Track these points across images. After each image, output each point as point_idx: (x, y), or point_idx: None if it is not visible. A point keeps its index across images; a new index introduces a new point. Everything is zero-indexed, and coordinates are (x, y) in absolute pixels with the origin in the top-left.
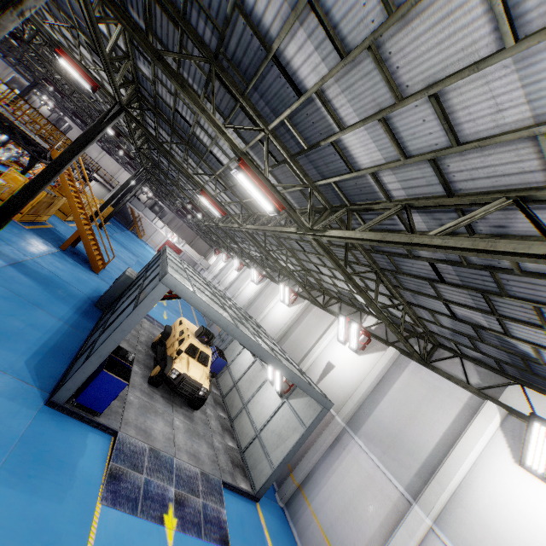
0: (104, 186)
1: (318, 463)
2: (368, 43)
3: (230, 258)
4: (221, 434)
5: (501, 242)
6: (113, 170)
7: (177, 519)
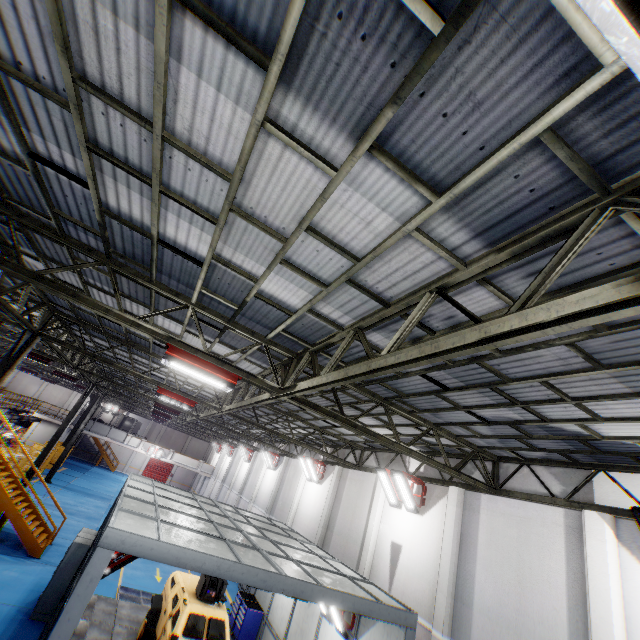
0: (51, 423)
1: None
2: (228, 206)
3: (235, 447)
4: None
5: (441, 340)
6: (62, 398)
7: None
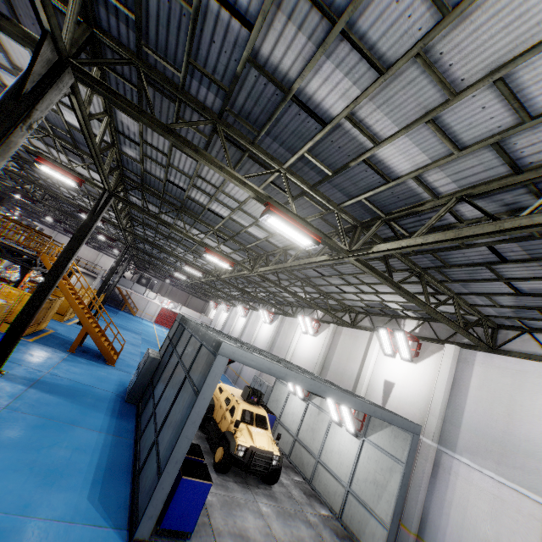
0: (87, 275)
1: (427, 500)
2: (416, 50)
3: (231, 306)
4: (309, 503)
5: None
6: (92, 257)
7: None
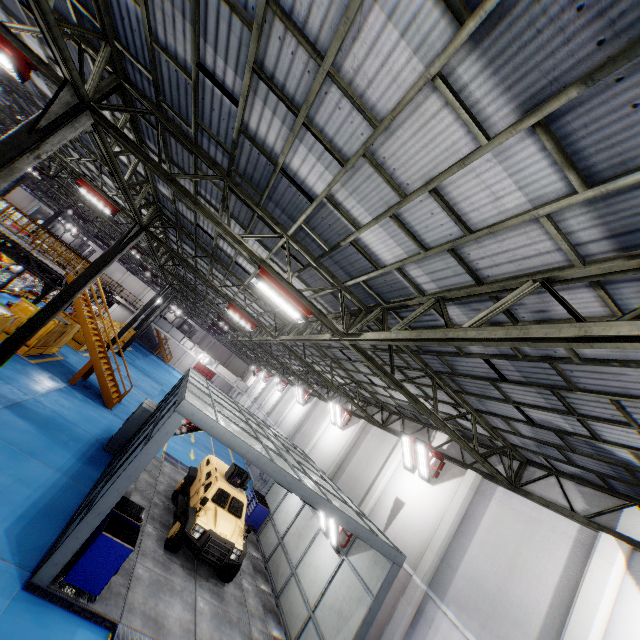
0: (127, 308)
1: None
2: (362, 151)
3: (271, 376)
4: (262, 617)
5: (533, 328)
6: (138, 290)
7: None
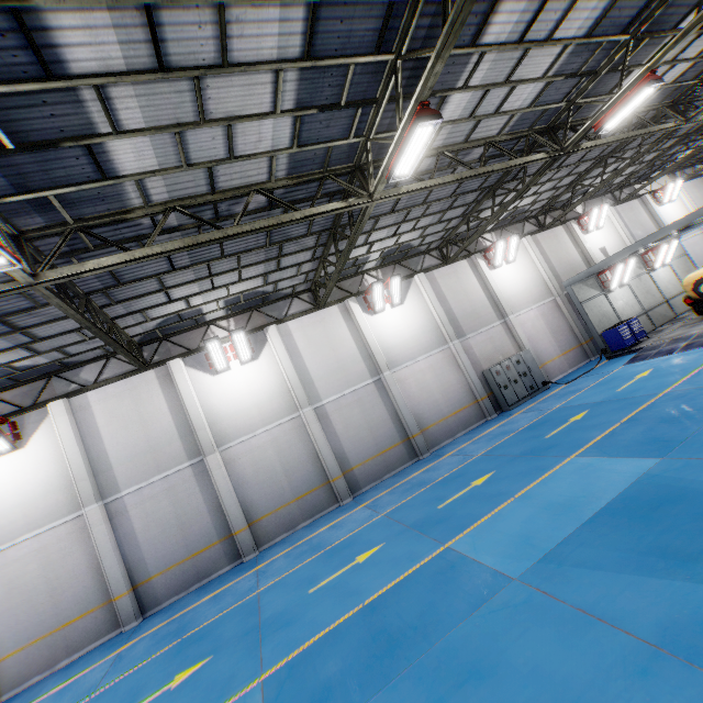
0: None
1: None
2: None
3: (51, 402)
4: None
5: None
6: None
7: None
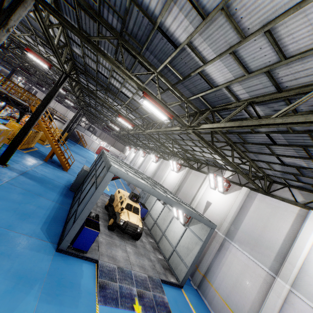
0: (60, 121)
1: (212, 261)
2: (221, 6)
3: (137, 150)
4: (153, 252)
5: None
6: (64, 111)
7: (141, 306)
